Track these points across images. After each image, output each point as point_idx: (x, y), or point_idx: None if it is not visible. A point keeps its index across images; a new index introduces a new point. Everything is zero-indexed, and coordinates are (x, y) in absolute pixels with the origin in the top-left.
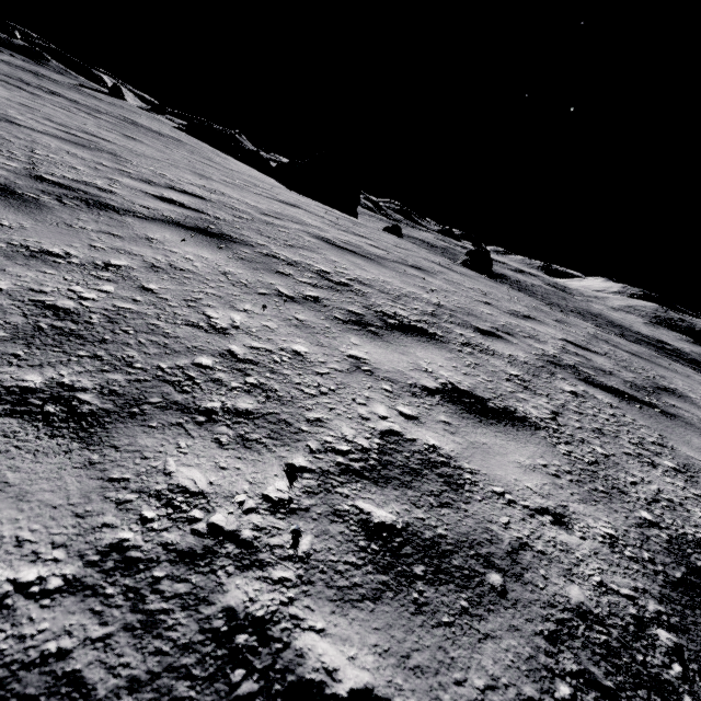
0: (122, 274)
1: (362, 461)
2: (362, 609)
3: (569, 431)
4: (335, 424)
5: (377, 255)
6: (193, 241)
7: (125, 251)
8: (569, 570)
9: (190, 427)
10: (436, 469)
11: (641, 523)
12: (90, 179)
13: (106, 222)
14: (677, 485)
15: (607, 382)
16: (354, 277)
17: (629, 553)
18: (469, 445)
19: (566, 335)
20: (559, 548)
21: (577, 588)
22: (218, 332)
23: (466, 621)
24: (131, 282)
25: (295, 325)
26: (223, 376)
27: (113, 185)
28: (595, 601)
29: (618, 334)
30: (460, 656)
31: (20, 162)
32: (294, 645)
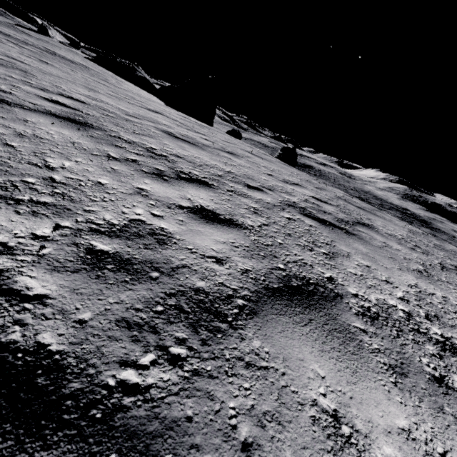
0: None
1: (107, 228)
2: (63, 274)
3: (266, 232)
4: (102, 213)
5: (203, 144)
6: (60, 124)
7: (3, 125)
8: (205, 277)
9: (1, 204)
10: (156, 236)
11: (274, 268)
12: None
13: None
14: (318, 259)
15: (321, 217)
16: (174, 153)
17: (252, 276)
18: (188, 230)
19: (316, 195)
20: (208, 270)
21: (204, 283)
22: (49, 169)
23: (123, 284)
24: None
25: (108, 171)
26: (39, 187)
27: (14, 89)
28: (210, 288)
29: (379, 204)
30: (108, 293)
31: None
32: (14, 279)
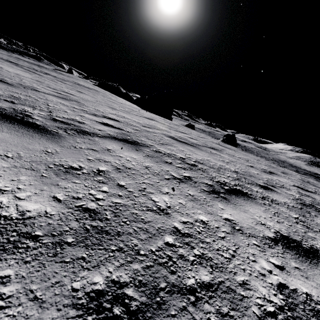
0: (107, 176)
1: None
2: None
3: None
4: (253, 284)
5: (195, 143)
6: (125, 148)
7: (102, 160)
8: None
9: (191, 310)
10: None
11: None
12: (73, 117)
13: (88, 142)
14: None
15: None
16: (195, 159)
17: None
18: None
19: (293, 182)
20: None
21: None
22: (163, 213)
23: None
24: (113, 181)
25: (191, 200)
26: (183, 251)
27: (83, 119)
28: None
29: (295, 170)
30: None
31: (45, 111)
32: None
